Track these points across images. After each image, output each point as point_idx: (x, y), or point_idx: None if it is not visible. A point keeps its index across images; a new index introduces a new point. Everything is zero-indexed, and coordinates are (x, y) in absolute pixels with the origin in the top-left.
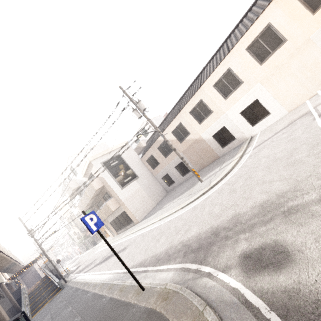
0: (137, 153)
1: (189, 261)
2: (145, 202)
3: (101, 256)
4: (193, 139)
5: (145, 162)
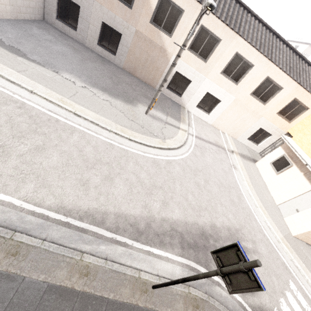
0: None
1: (193, 259)
2: None
3: None
4: (165, 46)
5: None
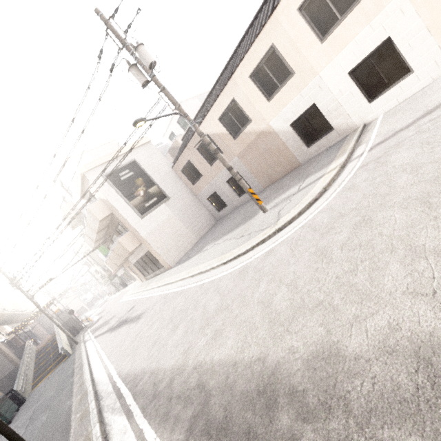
0: (173, 158)
1: None
2: (181, 237)
3: (119, 314)
4: (257, 131)
5: (180, 173)
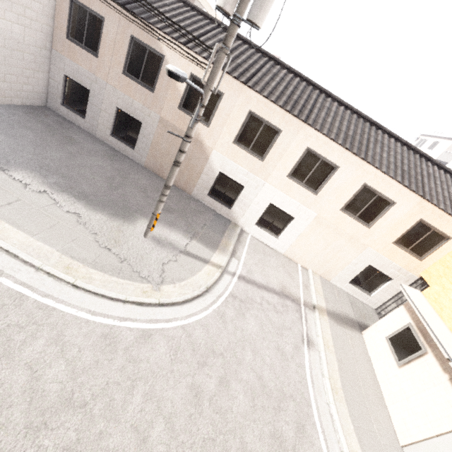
0: None
1: None
2: None
3: None
4: (201, 137)
5: None
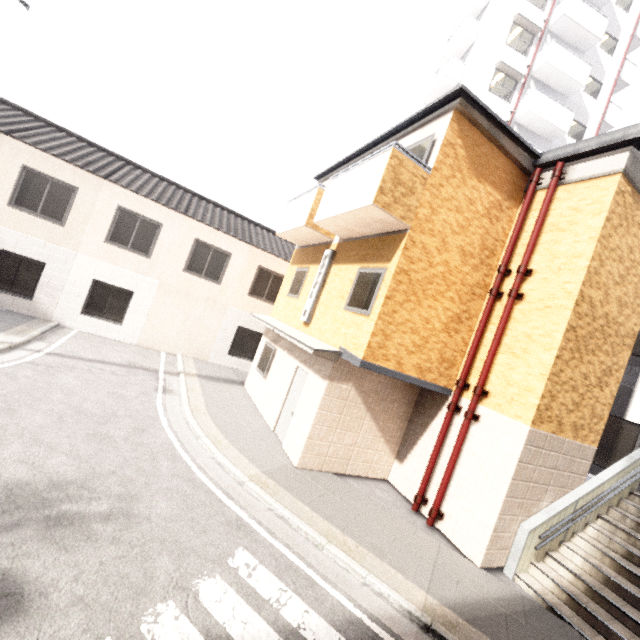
0: None
1: None
2: None
3: None
4: None
5: None
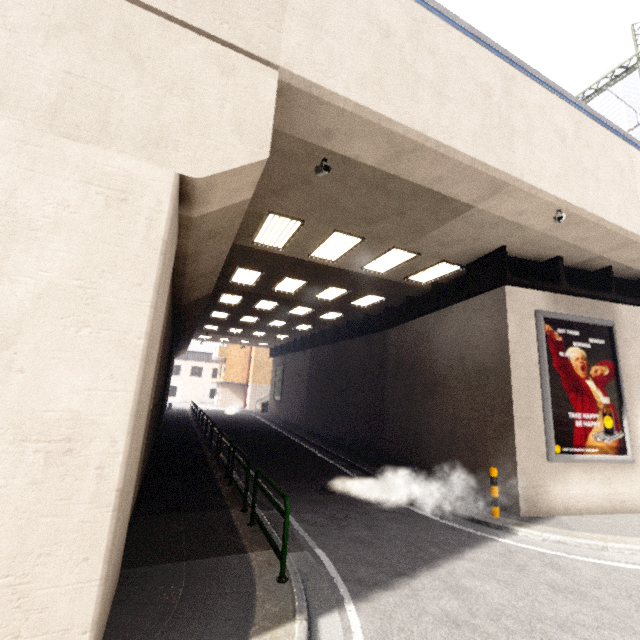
0: None
1: None
2: None
3: None
4: None
5: None
